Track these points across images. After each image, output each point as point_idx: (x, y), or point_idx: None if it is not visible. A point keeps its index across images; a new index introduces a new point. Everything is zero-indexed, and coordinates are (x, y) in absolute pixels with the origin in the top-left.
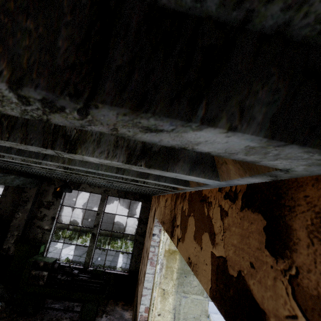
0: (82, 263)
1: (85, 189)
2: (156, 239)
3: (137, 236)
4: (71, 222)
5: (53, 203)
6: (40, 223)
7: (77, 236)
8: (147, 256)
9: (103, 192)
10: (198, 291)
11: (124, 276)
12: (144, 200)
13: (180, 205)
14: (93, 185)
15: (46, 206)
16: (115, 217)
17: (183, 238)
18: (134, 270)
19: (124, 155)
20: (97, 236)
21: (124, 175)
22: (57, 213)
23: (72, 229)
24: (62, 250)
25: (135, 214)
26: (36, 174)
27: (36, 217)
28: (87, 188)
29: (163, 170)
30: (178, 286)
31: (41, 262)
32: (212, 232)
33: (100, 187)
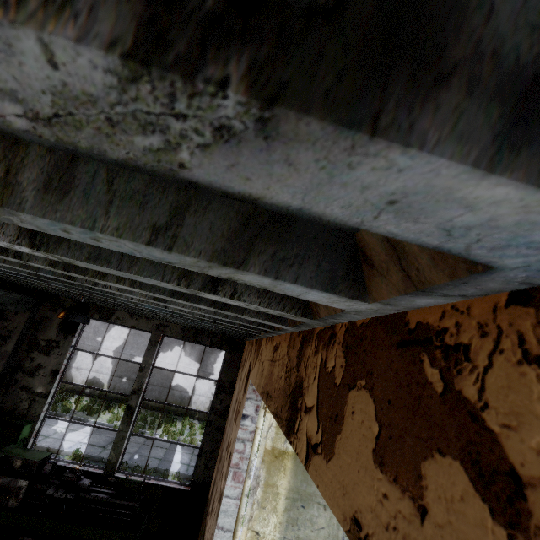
0: (105, 460)
1: (121, 320)
2: (248, 426)
3: (212, 416)
4: (96, 381)
5: (58, 344)
6: (29, 382)
7: (104, 409)
8: (228, 458)
9: (154, 329)
10: (328, 538)
11: (182, 492)
12: (229, 348)
13: (317, 357)
14: (137, 314)
15: (44, 349)
16: (175, 376)
17: (330, 448)
18: (201, 482)
19: (121, 2)
20: (135, 412)
21: (174, 253)
22: (64, 363)
23: (96, 394)
24: (72, 434)
25: (213, 374)
26: (25, 284)
27: (22, 369)
28: (125, 320)
29: (350, 124)
30: (288, 526)
31: (18, 460)
32: (497, 468)
33: (149, 318)
